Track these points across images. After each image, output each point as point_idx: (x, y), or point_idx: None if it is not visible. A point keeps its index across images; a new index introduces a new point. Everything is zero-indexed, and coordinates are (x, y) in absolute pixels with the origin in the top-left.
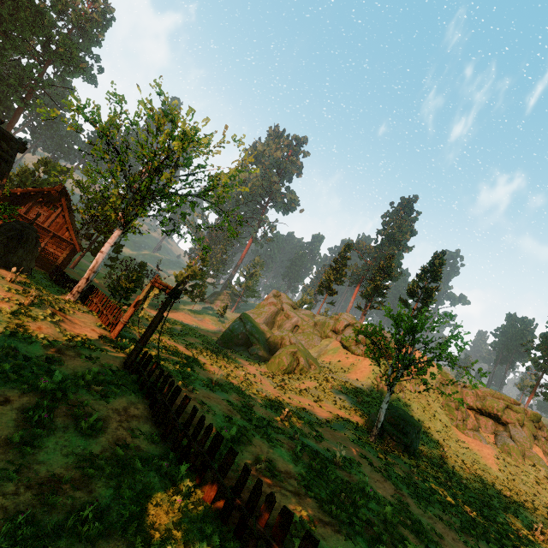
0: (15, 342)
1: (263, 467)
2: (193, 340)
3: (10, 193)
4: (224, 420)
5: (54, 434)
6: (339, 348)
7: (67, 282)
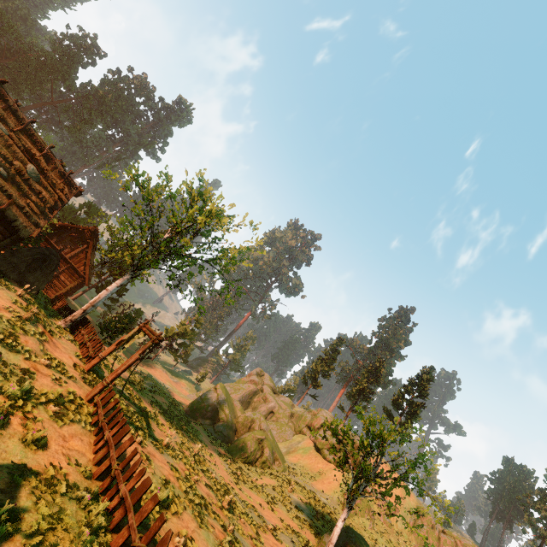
0: (2, 347)
1: (182, 542)
2: (160, 399)
3: (51, 223)
4: (161, 482)
5: (1, 437)
6: (311, 448)
7: (64, 310)
